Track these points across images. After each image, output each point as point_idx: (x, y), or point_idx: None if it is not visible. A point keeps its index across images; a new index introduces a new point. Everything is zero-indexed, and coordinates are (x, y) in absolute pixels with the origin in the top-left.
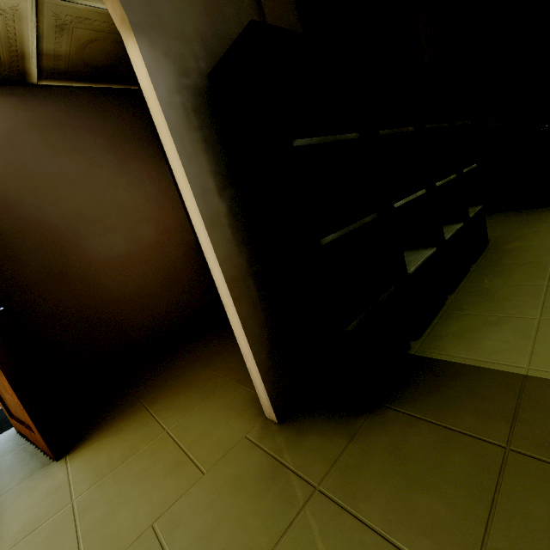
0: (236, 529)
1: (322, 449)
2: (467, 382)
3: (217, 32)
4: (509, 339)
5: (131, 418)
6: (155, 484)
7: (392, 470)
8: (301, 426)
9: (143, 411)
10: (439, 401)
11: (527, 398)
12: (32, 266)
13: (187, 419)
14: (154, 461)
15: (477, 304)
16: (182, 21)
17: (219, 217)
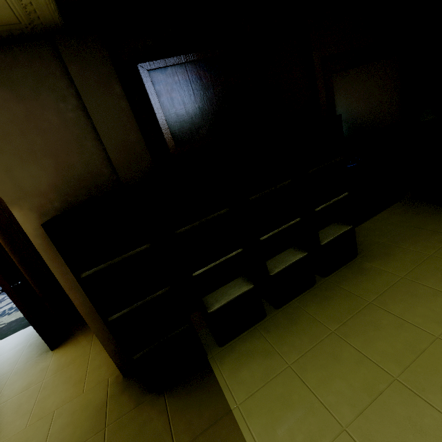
0: (72, 431)
1: (123, 406)
2: (205, 398)
3: (66, 178)
4: (255, 375)
5: (85, 337)
6: (68, 388)
7: (132, 436)
8: (128, 385)
9: (92, 334)
10: (183, 404)
11: (214, 427)
12: None
13: (100, 351)
14: (75, 372)
15: (278, 329)
16: (39, 184)
17: (75, 284)
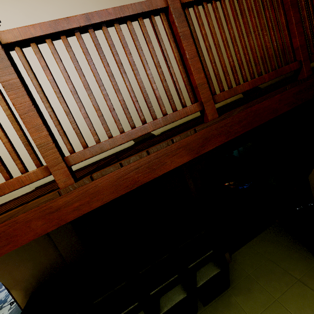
0: None
1: None
2: None
3: (39, 269)
4: None
5: None
6: None
7: None
8: None
9: None
10: None
11: None
12: None
13: None
14: None
15: None
16: (25, 276)
17: None
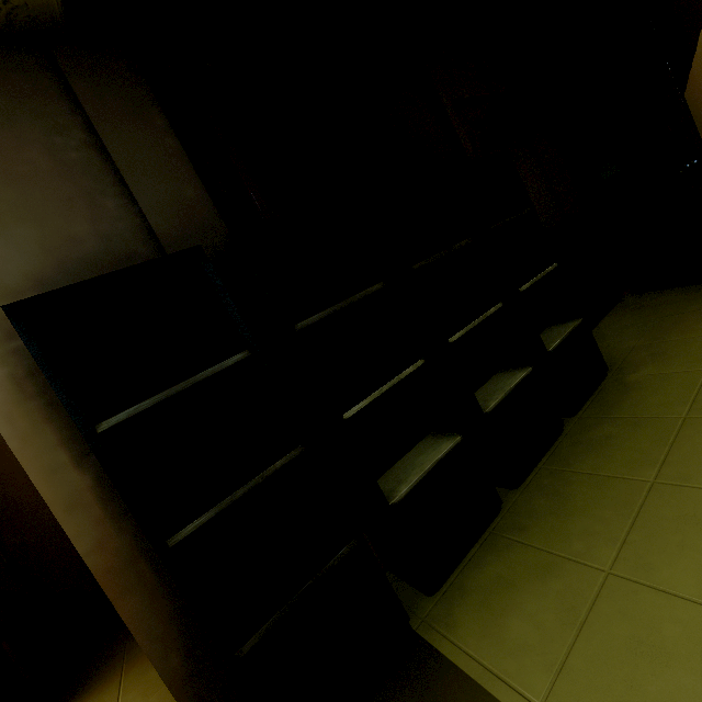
0: None
1: None
2: None
3: (64, 262)
4: (545, 621)
5: (100, 694)
6: None
7: None
8: None
9: (117, 681)
10: None
11: None
12: (21, 485)
13: None
14: None
15: (539, 519)
16: (5, 275)
17: (80, 496)
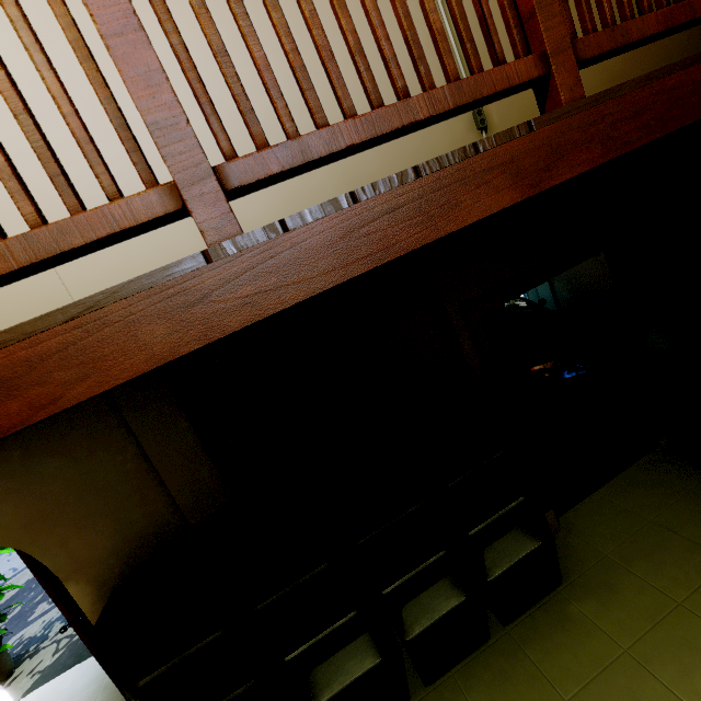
0: None
1: None
2: None
3: (127, 537)
4: None
5: None
6: None
7: None
8: None
9: None
10: None
11: None
12: None
13: None
14: None
15: None
16: (97, 551)
17: None
